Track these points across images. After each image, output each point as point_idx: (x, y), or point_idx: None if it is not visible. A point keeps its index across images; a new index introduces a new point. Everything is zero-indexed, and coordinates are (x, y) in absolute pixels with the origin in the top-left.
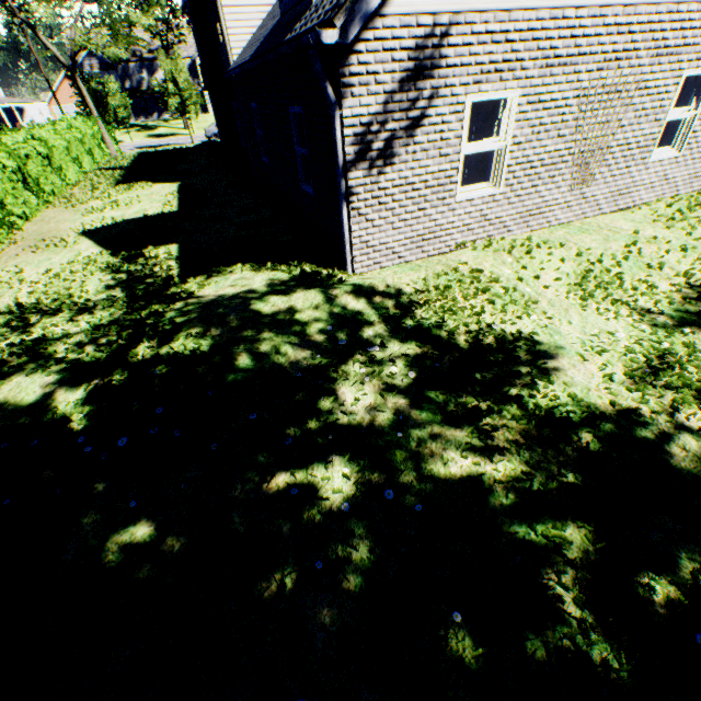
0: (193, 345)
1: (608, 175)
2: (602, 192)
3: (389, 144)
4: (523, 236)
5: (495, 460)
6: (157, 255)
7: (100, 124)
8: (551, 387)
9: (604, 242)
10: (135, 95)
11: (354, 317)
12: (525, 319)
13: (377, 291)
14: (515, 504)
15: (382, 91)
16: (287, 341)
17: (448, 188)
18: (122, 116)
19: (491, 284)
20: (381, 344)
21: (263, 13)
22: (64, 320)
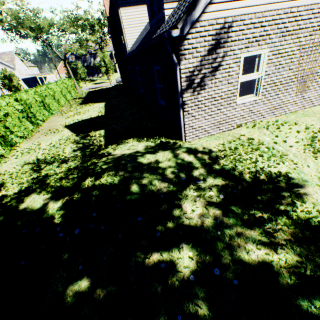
0: (110, 180)
1: (316, 86)
2: (314, 95)
3: (203, 79)
4: (271, 119)
5: (278, 252)
6: (95, 135)
7: (74, 80)
8: (304, 205)
9: (319, 121)
10: (88, 68)
11: (188, 164)
12: (281, 164)
13: (198, 151)
14: (296, 283)
15: (199, 55)
16: (155, 178)
17: (232, 98)
18: (83, 77)
19: (259, 145)
20: (203, 179)
21: (141, 29)
22: (55, 166)
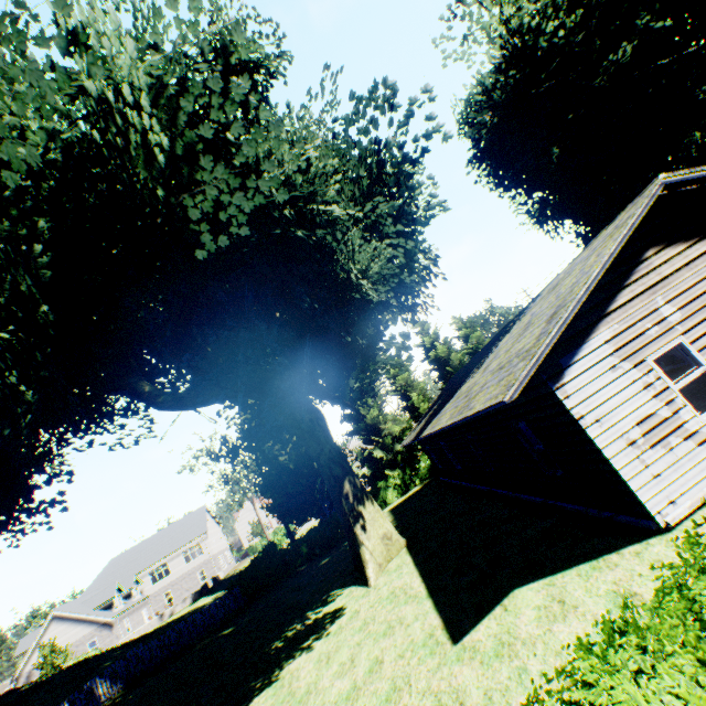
0: None
1: None
2: None
3: None
4: None
5: None
6: None
7: None
8: None
9: None
10: None
11: None
12: None
13: None
14: None
15: (25, 681)
16: None
17: None
18: None
19: None
20: None
21: None
22: None
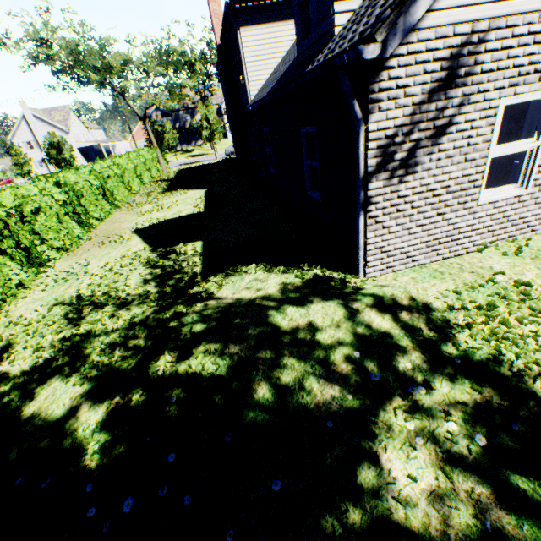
0: (210, 364)
1: None
2: None
3: (412, 153)
4: None
5: None
6: (185, 252)
7: (157, 151)
8: None
9: None
10: (181, 131)
11: (381, 338)
12: None
13: (401, 305)
14: None
15: (410, 103)
16: (310, 370)
17: (470, 192)
18: (172, 145)
19: None
20: (425, 382)
21: (275, 64)
22: (106, 314)
